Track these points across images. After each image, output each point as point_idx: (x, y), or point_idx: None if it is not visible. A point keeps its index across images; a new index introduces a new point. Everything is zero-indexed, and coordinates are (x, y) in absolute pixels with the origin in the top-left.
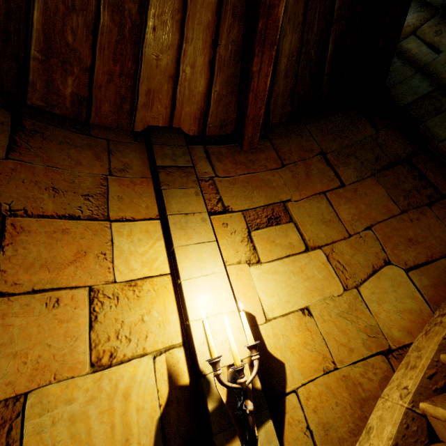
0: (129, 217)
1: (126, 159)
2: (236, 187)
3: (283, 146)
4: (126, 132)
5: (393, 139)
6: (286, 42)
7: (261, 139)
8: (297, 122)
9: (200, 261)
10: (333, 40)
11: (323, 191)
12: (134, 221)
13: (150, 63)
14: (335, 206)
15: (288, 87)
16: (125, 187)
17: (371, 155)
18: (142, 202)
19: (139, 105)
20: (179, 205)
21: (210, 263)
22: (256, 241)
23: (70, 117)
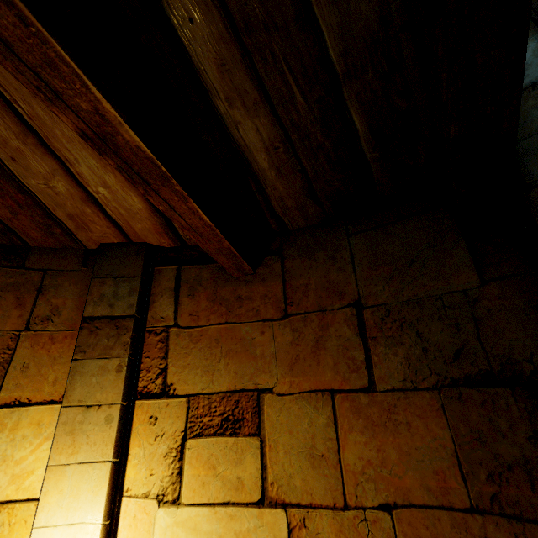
0: (26, 398)
1: (58, 300)
2: (198, 348)
3: (298, 275)
4: (77, 251)
5: (513, 314)
6: (246, 132)
7: (270, 254)
8: (338, 228)
9: (72, 497)
10: (359, 108)
11: (331, 388)
12: (28, 406)
13: (45, 191)
14: (341, 430)
15: (296, 185)
16: (40, 347)
17: (449, 339)
18: (52, 372)
19: (72, 228)
20: (85, 389)
21: (86, 503)
22: (187, 459)
23: (6, 244)
